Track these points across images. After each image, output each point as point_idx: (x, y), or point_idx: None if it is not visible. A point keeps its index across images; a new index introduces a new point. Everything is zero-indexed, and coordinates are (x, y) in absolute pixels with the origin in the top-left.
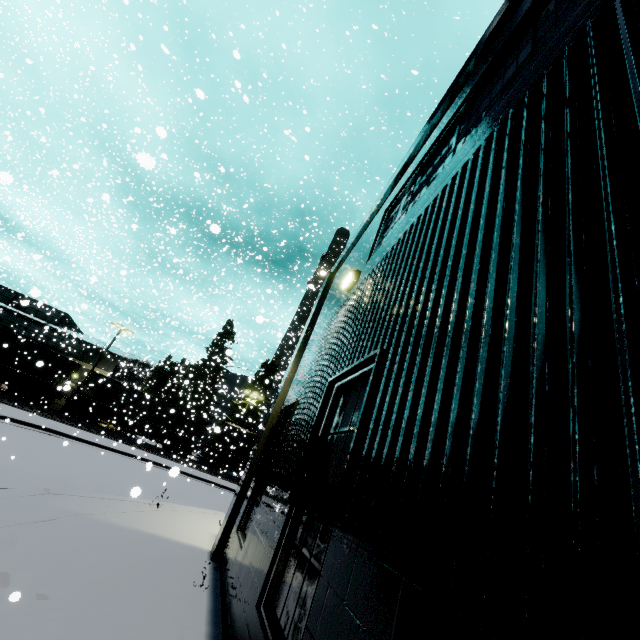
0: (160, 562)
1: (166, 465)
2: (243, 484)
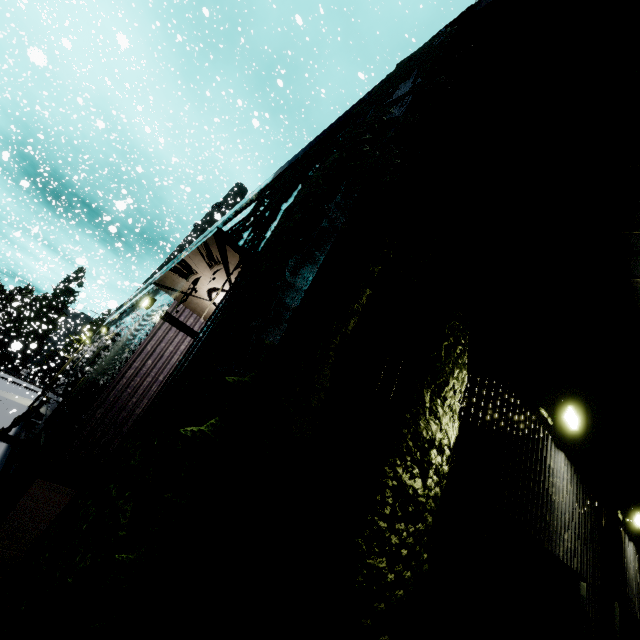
0: (13, 403)
1: (3, 376)
2: (45, 389)
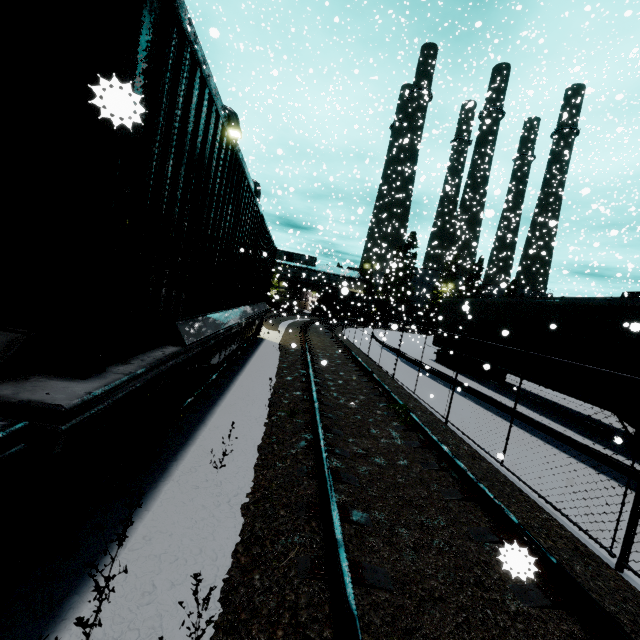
0: None
1: None
2: None
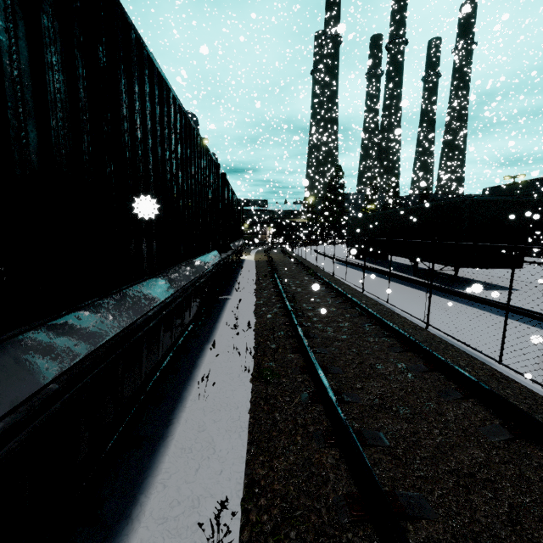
0: None
1: None
2: None
